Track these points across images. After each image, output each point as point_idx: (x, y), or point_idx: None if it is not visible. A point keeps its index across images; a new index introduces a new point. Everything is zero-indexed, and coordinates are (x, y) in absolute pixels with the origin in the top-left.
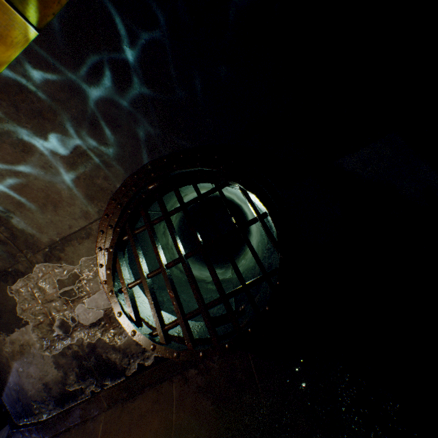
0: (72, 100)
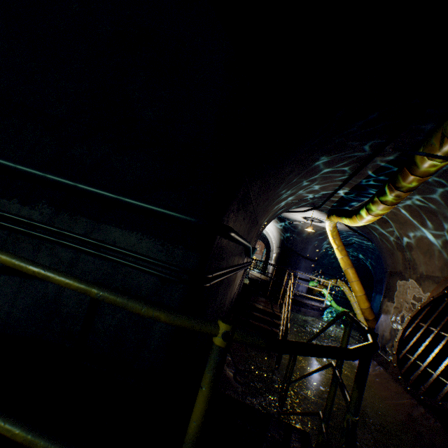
0: (445, 209)
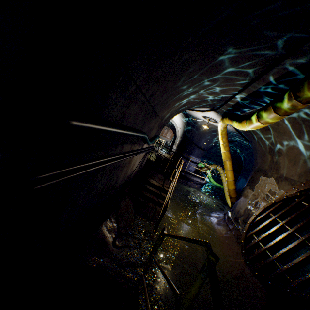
0: None
